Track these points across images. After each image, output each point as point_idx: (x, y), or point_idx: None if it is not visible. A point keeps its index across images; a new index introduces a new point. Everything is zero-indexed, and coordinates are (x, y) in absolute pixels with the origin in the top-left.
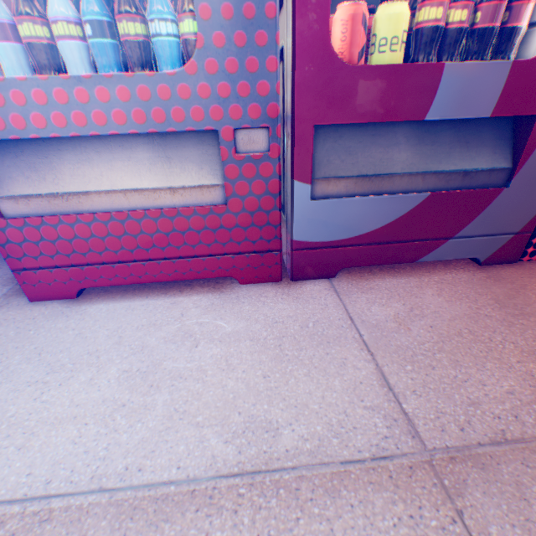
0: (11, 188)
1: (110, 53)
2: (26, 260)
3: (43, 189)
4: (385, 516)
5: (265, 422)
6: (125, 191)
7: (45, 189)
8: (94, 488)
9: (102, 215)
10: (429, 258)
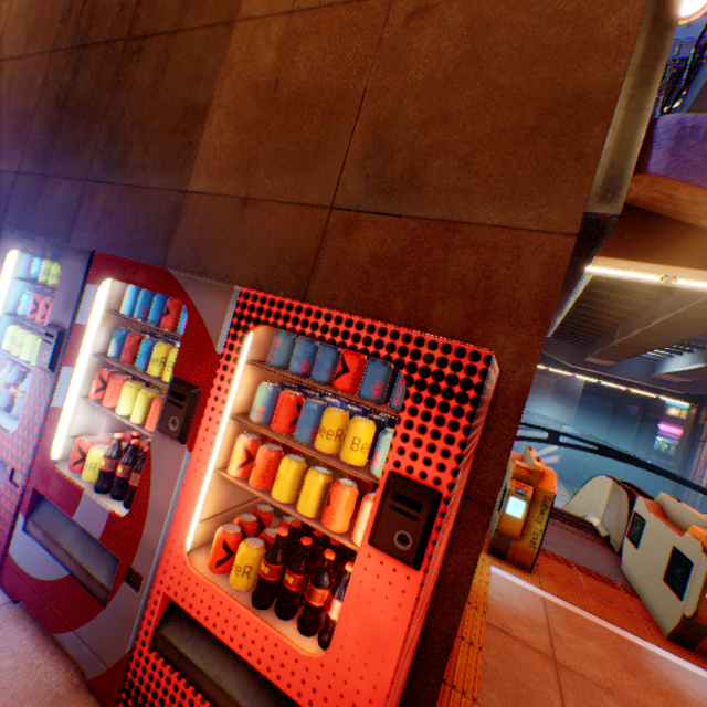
0: None
1: None
2: None
3: None
4: None
5: None
6: None
7: None
8: None
9: None
10: (61, 637)
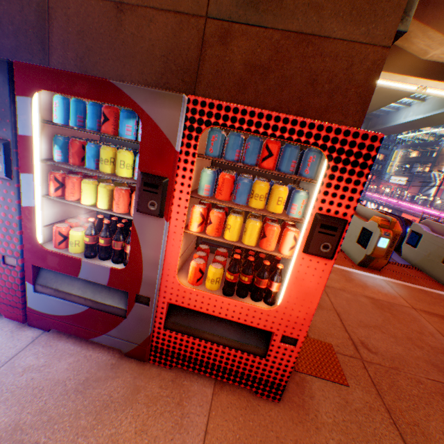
0: None
1: None
2: None
3: None
4: None
5: None
6: None
7: None
8: None
9: None
10: (96, 340)
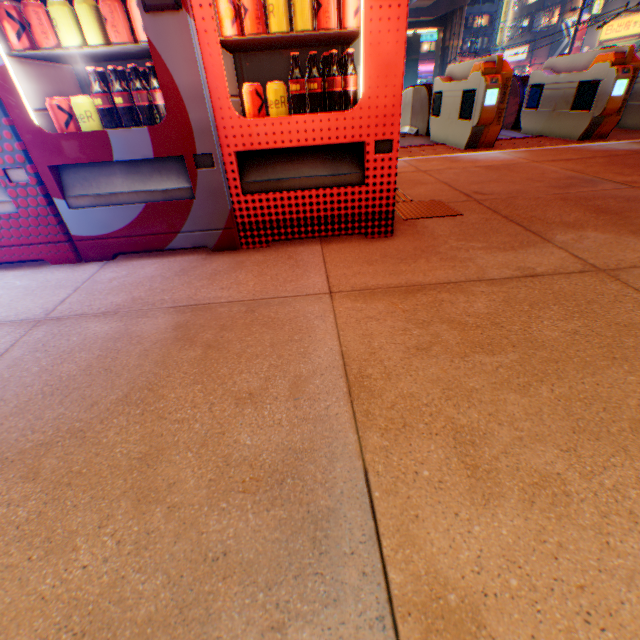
0: None
1: None
2: None
3: None
4: (5, 331)
5: None
6: None
7: None
8: None
9: None
10: (173, 247)
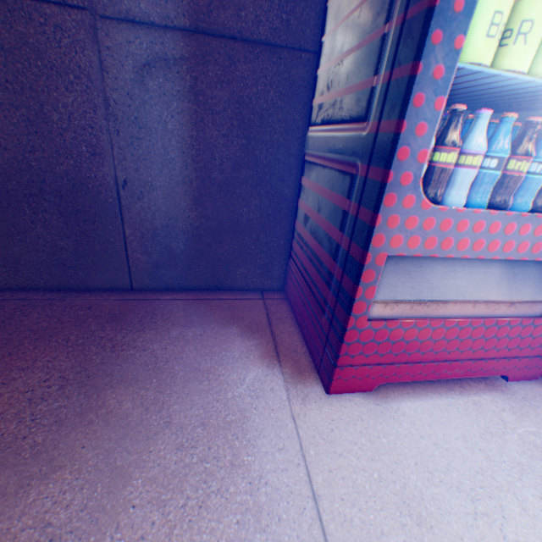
0: (384, 292)
1: (494, 181)
2: (355, 357)
3: (410, 295)
4: None
5: None
6: (475, 301)
7: (412, 295)
8: None
9: (448, 321)
10: None
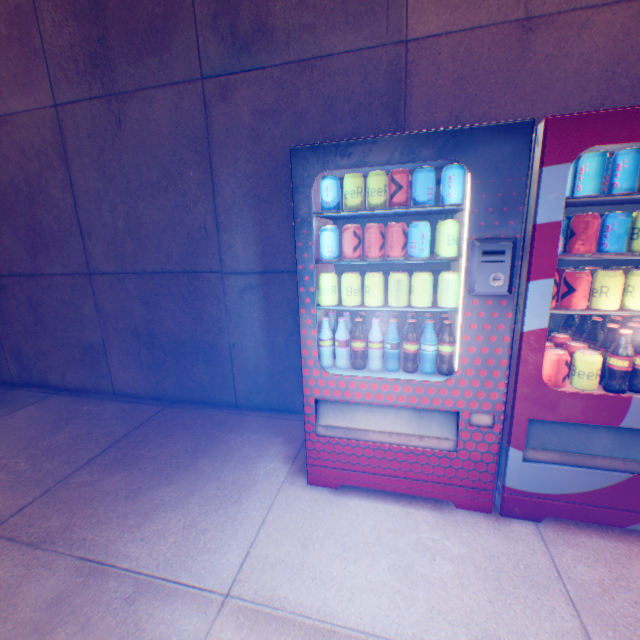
0: (326, 419)
1: (395, 355)
2: (317, 459)
3: (342, 423)
4: None
5: (494, 636)
6: (390, 432)
7: (344, 423)
8: (399, 639)
9: (372, 443)
10: (638, 527)
